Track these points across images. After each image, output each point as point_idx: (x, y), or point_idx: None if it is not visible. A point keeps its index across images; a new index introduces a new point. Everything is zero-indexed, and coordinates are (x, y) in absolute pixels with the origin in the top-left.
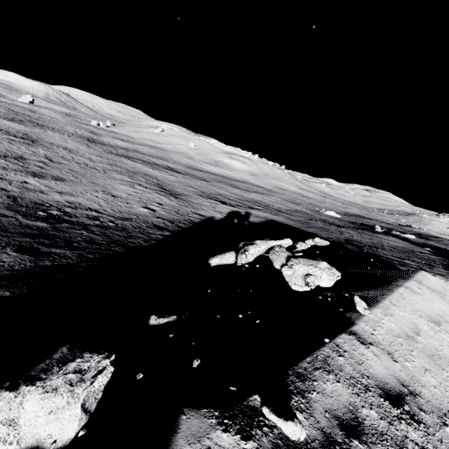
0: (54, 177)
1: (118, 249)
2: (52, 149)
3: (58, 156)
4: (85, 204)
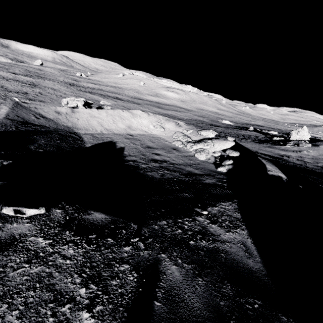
0: (40, 101)
1: None
2: (44, 89)
3: (46, 92)
4: None
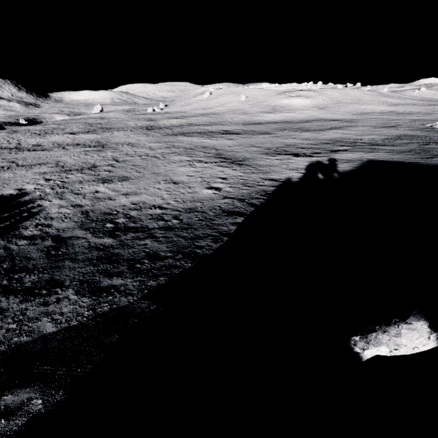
0: (120, 178)
1: (185, 263)
2: (118, 148)
3: (123, 154)
4: (148, 201)
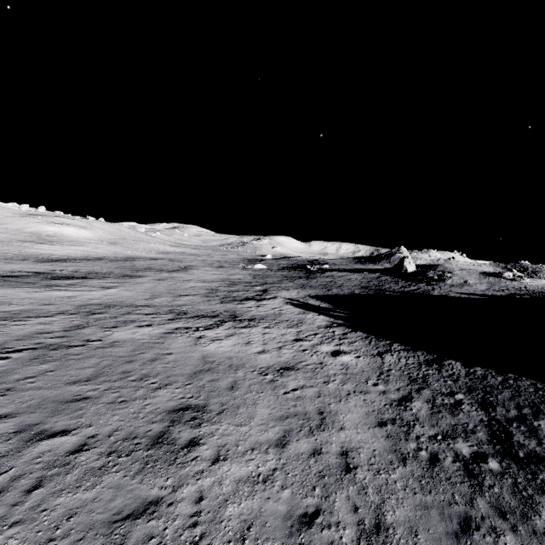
0: (179, 421)
1: None
2: None
3: None
4: (372, 407)
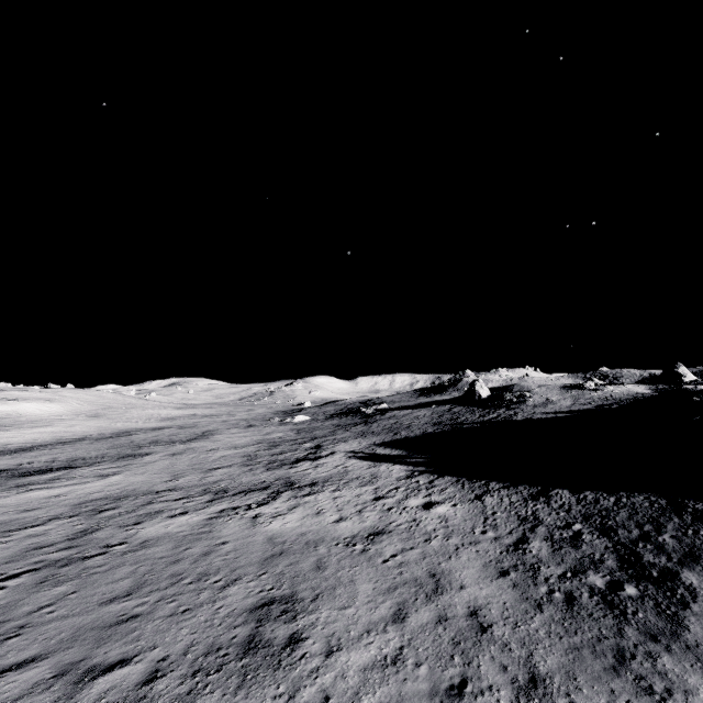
0: (267, 618)
1: (698, 504)
2: None
3: None
4: (488, 557)
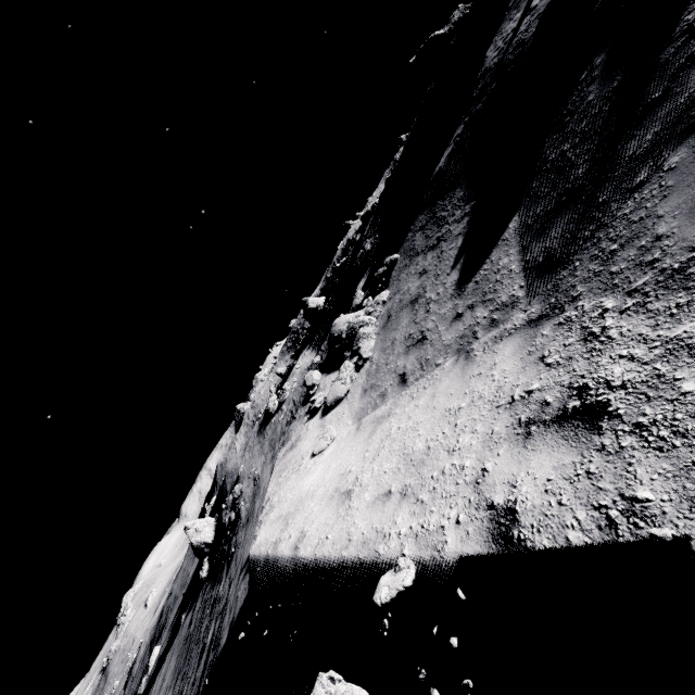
0: None
1: None
2: None
3: None
4: None
